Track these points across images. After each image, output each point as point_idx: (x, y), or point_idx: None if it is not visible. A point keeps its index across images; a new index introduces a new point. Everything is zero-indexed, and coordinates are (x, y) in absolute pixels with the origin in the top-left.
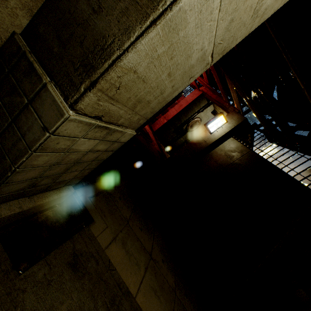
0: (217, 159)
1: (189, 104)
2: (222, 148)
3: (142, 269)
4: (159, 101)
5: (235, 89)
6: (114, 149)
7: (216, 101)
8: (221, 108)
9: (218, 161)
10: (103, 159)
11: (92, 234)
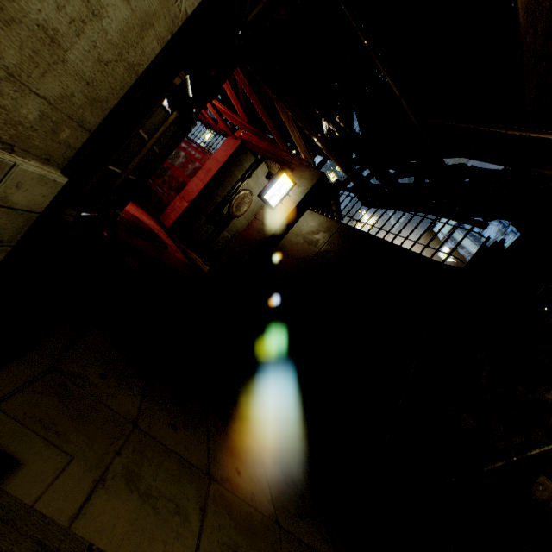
0: (294, 251)
1: (223, 165)
2: (297, 232)
3: (193, 516)
4: (99, 55)
5: (295, 123)
6: (7, 239)
7: (269, 153)
8: (280, 165)
9: (296, 254)
10: None
11: (15, 504)
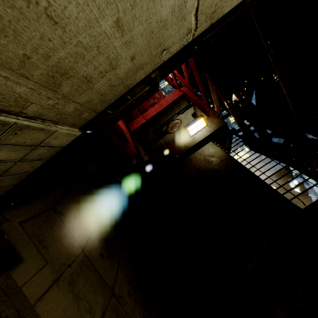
0: (197, 164)
1: (169, 104)
2: (201, 153)
3: (97, 316)
4: (111, 83)
5: (216, 91)
6: (45, 157)
7: (197, 103)
8: (201, 111)
9: (197, 166)
10: (27, 172)
11: (13, 285)
